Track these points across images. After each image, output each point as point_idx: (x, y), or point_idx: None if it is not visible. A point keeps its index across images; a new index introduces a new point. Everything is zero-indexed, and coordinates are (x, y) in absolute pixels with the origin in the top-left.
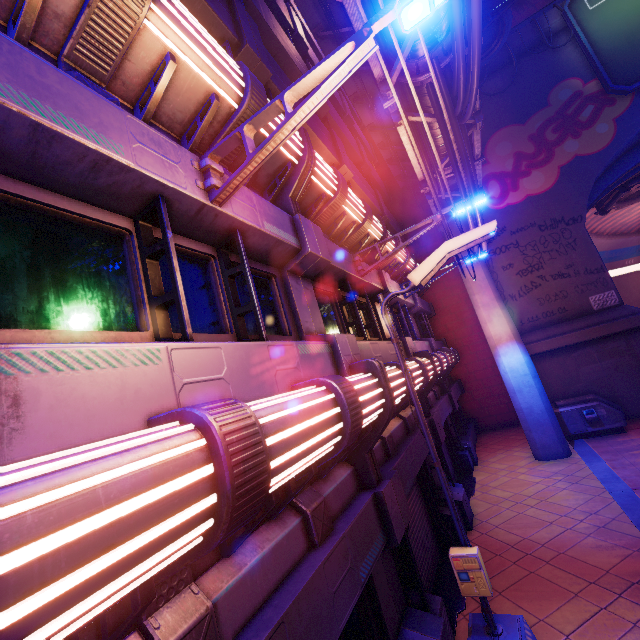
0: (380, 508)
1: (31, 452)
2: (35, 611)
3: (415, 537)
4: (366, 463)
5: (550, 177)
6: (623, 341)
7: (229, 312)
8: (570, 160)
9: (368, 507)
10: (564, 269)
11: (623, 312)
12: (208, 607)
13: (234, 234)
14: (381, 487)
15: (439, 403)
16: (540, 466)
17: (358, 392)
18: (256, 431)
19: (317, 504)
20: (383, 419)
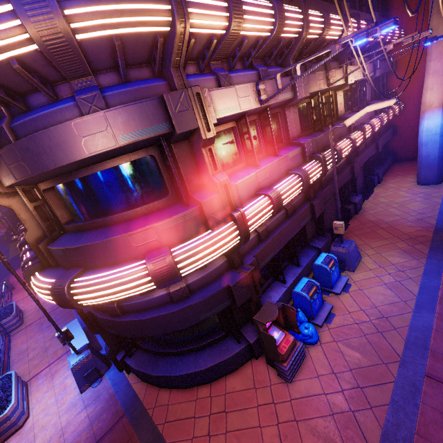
0: (312, 208)
1: (241, 202)
2: (255, 225)
3: (327, 215)
4: (310, 193)
5: None
6: None
7: (263, 143)
8: None
9: (307, 207)
10: None
11: None
12: (265, 227)
13: (266, 109)
14: (314, 201)
15: (365, 152)
16: (416, 188)
17: (310, 173)
18: (280, 197)
19: (290, 207)
20: (319, 179)
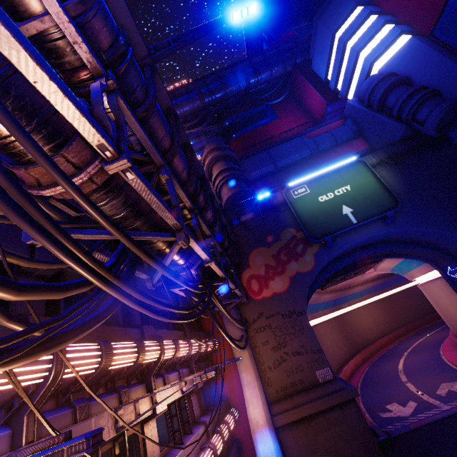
0: None
1: None
2: None
3: None
4: None
5: (285, 282)
6: (340, 411)
7: None
8: (295, 274)
9: None
10: (299, 348)
11: (336, 386)
12: None
13: None
14: None
15: None
16: None
17: None
18: None
19: None
20: None
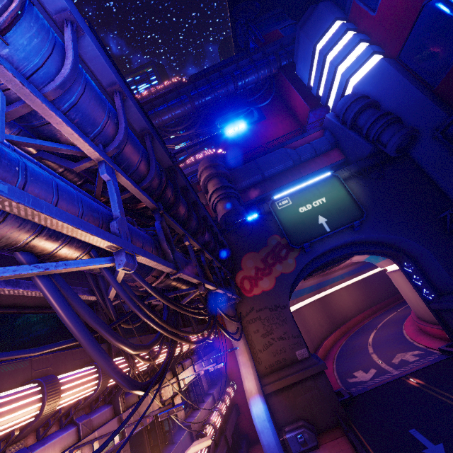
0: None
1: None
2: None
3: None
4: None
5: (272, 282)
6: (313, 380)
7: None
8: (279, 274)
9: None
10: (283, 334)
11: (311, 362)
12: None
13: None
14: None
15: None
16: None
17: None
18: None
19: None
20: None
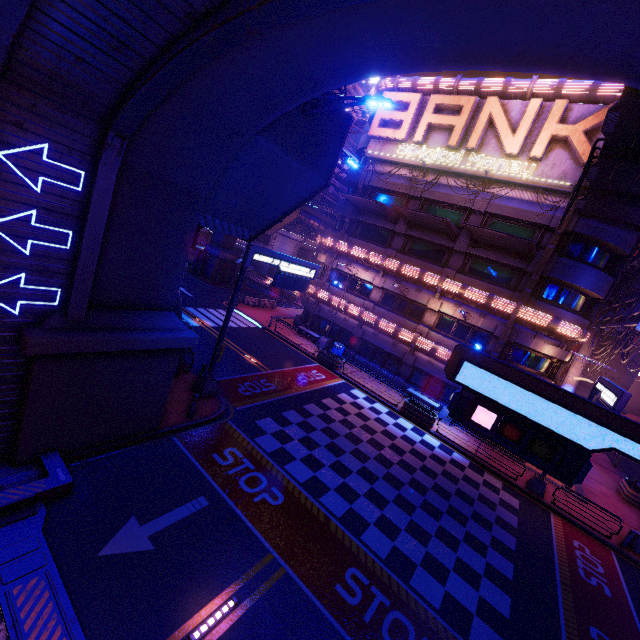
0: None
1: None
2: None
3: None
4: None
5: None
6: None
7: None
8: None
9: None
10: (616, 377)
11: None
12: None
13: None
14: None
15: None
16: None
17: None
18: None
19: None
20: None
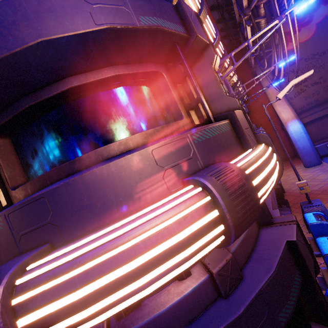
0: None
1: None
2: None
3: None
4: None
5: (311, 31)
6: None
7: None
8: (322, 19)
9: None
10: (318, 80)
11: None
12: None
13: None
14: None
15: None
16: (308, 169)
17: None
18: None
19: None
20: None
